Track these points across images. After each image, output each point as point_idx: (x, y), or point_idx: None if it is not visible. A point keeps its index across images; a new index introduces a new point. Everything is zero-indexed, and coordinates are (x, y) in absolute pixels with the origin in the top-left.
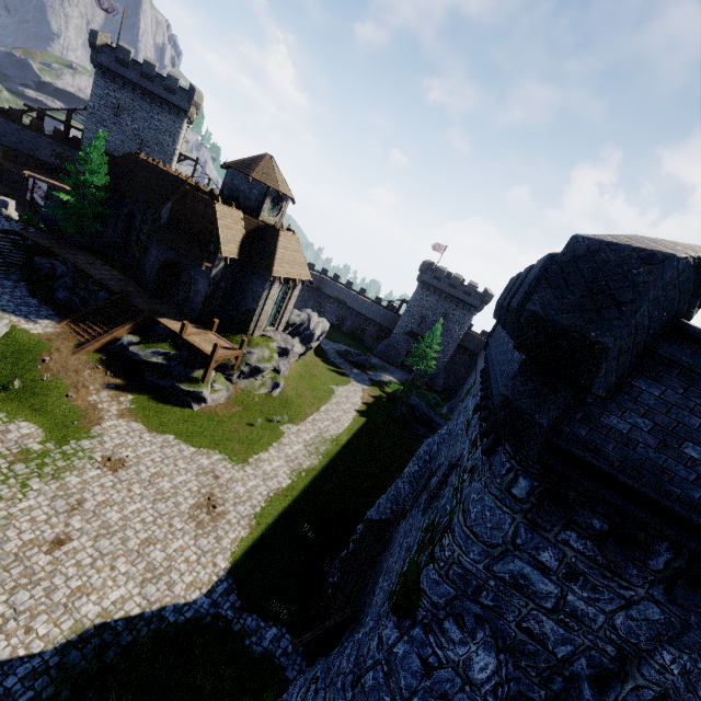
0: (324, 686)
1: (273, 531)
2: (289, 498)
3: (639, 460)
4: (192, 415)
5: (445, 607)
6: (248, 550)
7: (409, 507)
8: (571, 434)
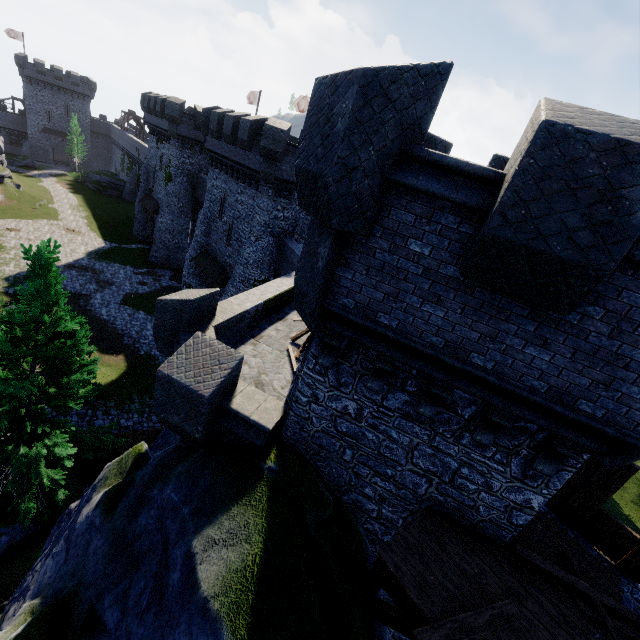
0: (164, 207)
1: (103, 232)
2: (95, 224)
3: (188, 133)
4: (2, 211)
5: (176, 174)
6: (102, 236)
7: (154, 182)
8: (179, 132)
